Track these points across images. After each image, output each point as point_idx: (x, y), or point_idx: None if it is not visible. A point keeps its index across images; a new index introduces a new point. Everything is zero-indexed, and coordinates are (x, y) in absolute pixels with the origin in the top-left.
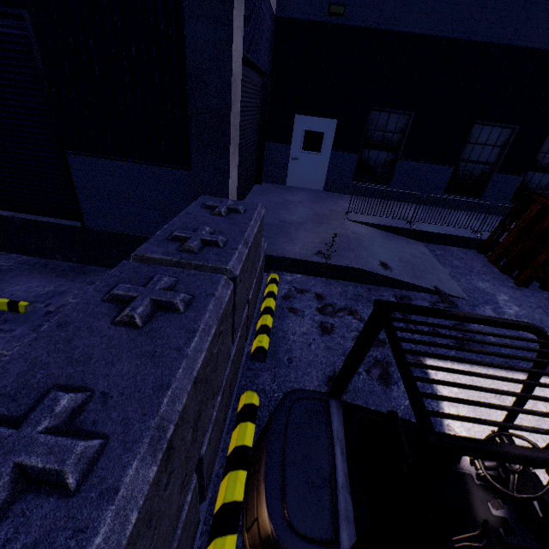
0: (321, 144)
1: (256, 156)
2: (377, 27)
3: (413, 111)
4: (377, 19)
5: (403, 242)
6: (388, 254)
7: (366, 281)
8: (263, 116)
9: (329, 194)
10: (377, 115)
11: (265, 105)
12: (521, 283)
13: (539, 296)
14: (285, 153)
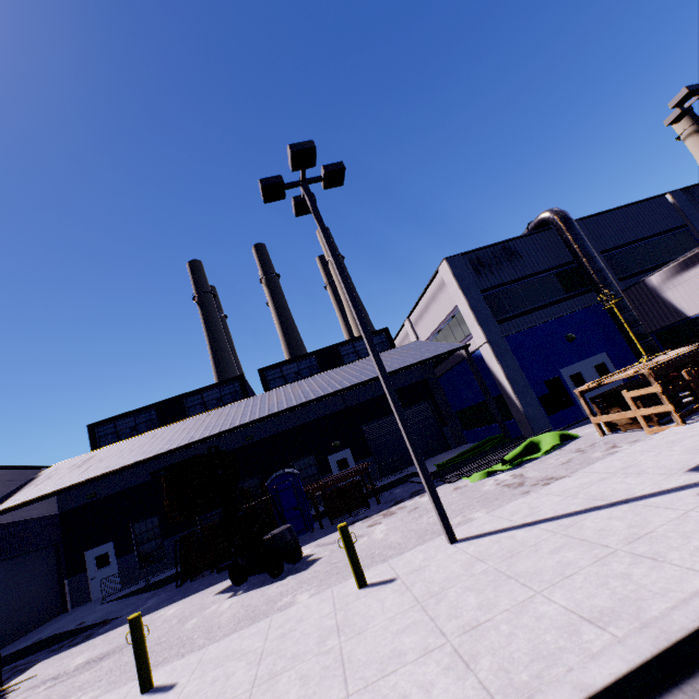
0: (110, 559)
1: (57, 593)
2: (117, 491)
3: (157, 513)
4: (116, 488)
5: (135, 597)
6: (100, 614)
7: (62, 640)
8: (60, 565)
9: (123, 588)
10: (139, 525)
11: (59, 558)
12: (176, 585)
13: (180, 588)
14: (85, 578)
